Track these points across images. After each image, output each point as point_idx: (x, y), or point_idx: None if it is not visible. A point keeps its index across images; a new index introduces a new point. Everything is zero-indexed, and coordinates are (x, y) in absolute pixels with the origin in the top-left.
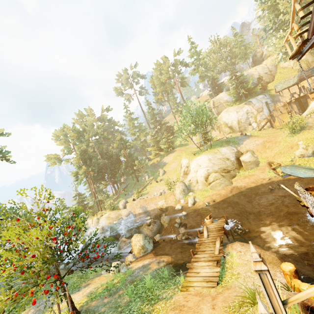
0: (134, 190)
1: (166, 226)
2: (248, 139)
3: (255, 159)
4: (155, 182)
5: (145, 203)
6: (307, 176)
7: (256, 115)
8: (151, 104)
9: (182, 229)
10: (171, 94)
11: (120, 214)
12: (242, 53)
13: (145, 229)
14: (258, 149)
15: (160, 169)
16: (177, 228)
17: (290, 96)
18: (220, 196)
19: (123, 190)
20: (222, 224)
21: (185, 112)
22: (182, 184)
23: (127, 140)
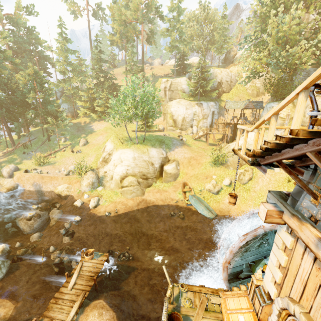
0: (39, 150)
1: (52, 224)
2: (181, 148)
3: (176, 171)
4: (71, 151)
5: (42, 181)
6: (203, 214)
7: (200, 120)
8: (100, 43)
9: (66, 239)
10: (131, 45)
11: (1, 183)
12: (220, 43)
13: (23, 223)
14: (184, 162)
15: (83, 135)
16: (62, 234)
17: (232, 115)
18: (125, 208)
19: (22, 146)
20: (99, 267)
21: (128, 90)
22: (94, 175)
23: (45, 80)
